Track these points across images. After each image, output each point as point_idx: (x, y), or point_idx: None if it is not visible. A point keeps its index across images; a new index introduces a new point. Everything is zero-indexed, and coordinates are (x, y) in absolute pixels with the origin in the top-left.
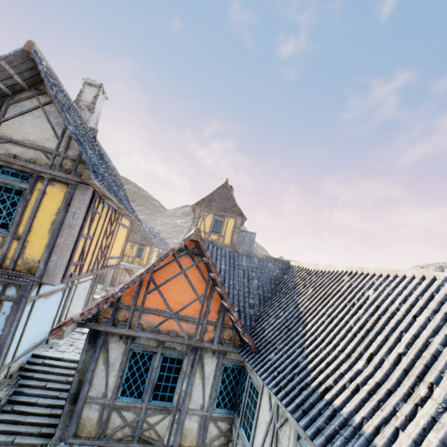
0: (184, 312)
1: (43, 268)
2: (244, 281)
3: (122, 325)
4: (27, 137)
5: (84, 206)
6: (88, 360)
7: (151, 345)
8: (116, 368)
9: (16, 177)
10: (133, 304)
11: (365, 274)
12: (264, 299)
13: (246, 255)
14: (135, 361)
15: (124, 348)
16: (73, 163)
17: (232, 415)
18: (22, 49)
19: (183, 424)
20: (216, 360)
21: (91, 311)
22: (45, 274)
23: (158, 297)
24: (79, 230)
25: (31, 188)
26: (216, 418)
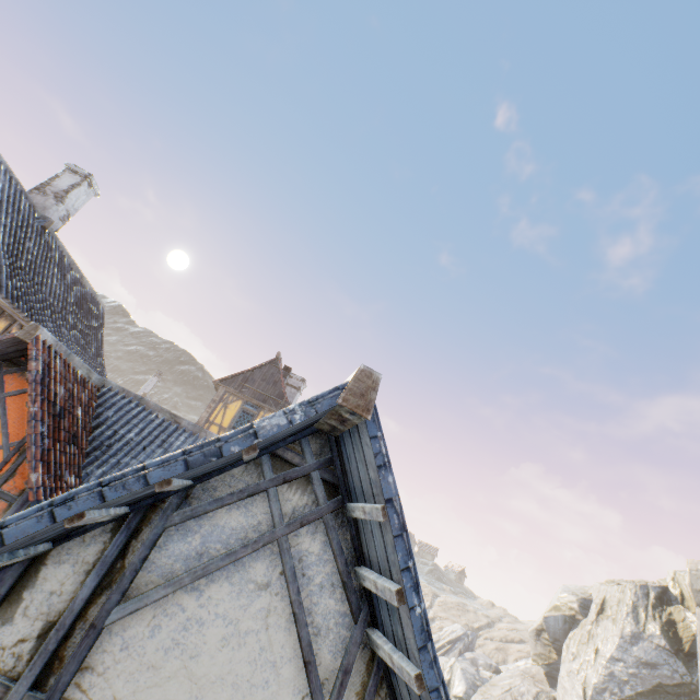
0: None
1: None
2: None
3: None
4: None
5: None
6: None
7: None
8: None
9: None
10: None
11: None
12: None
13: (191, 431)
14: None
15: None
16: None
17: None
18: None
19: None
20: None
21: None
22: None
23: None
24: None
25: None
26: None
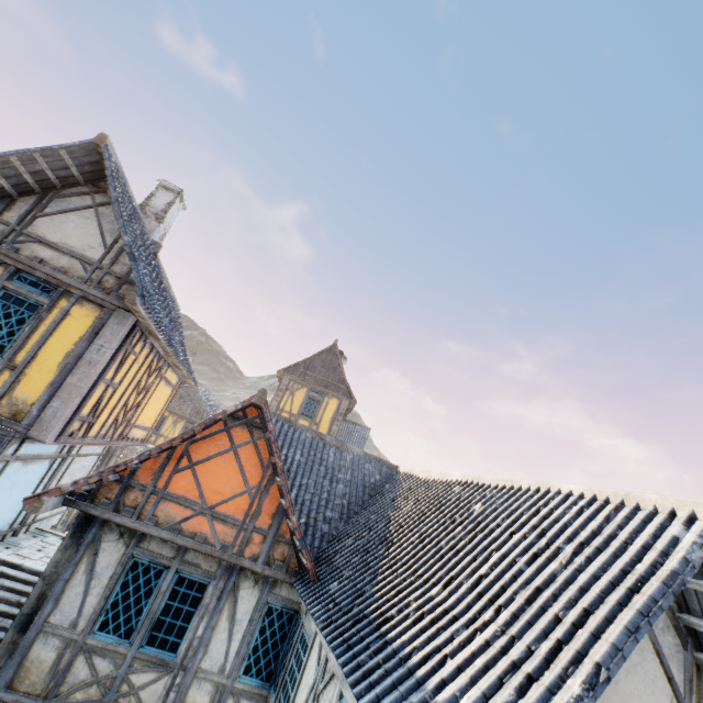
0: (224, 508)
1: (36, 415)
2: (324, 482)
3: (129, 512)
4: (65, 241)
5: (117, 339)
6: (63, 563)
7: (165, 554)
8: (103, 583)
9: (35, 287)
10: (151, 484)
11: (480, 485)
12: (349, 513)
13: (335, 446)
14: (135, 576)
15: (123, 553)
16: (118, 281)
17: (266, 691)
18: (90, 141)
19: (185, 695)
20: (258, 594)
21: (89, 479)
22: (36, 425)
23: (191, 479)
24: (101, 370)
25: (51, 305)
26: (239, 692)
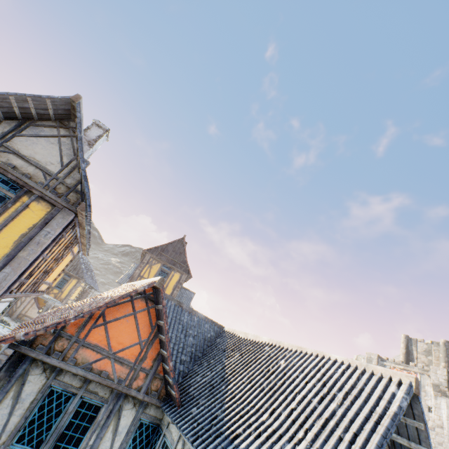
0: (123, 354)
1: None
2: (181, 336)
3: (57, 355)
4: (34, 156)
5: (60, 228)
6: None
7: (74, 385)
8: (25, 406)
9: (5, 184)
10: (76, 335)
11: (281, 347)
12: (195, 357)
13: (188, 311)
14: (50, 401)
15: (43, 384)
16: (67, 189)
17: None
18: (69, 98)
19: None
20: (135, 414)
21: (37, 332)
22: None
23: (103, 333)
24: (44, 248)
25: (15, 199)
26: None
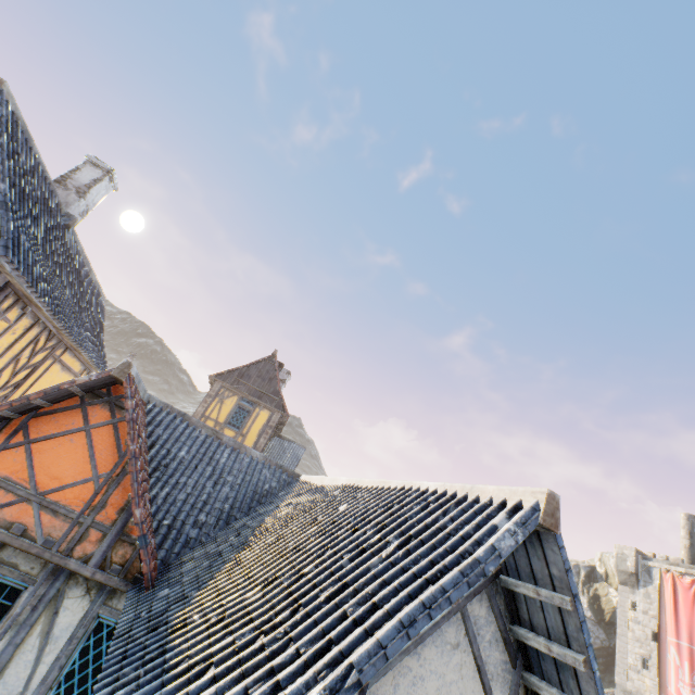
0: (58, 496)
1: None
2: (207, 483)
3: None
4: None
5: None
6: None
7: None
8: None
9: None
10: None
11: (357, 488)
12: (228, 519)
13: (232, 447)
14: None
15: None
16: None
17: None
18: None
19: None
20: (88, 606)
21: None
22: None
23: (23, 459)
24: None
25: None
26: None
